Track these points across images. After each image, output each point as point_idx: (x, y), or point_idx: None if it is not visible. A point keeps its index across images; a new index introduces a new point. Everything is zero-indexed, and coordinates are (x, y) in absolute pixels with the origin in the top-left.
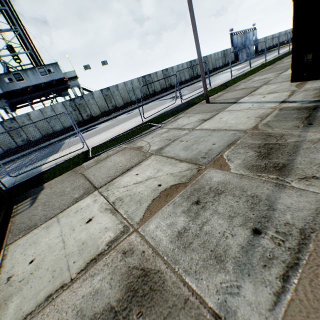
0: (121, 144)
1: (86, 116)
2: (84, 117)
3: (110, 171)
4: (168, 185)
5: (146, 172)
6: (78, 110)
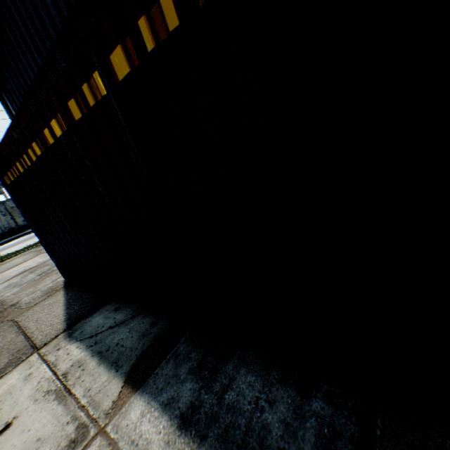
0: (31, 248)
1: (23, 221)
2: (19, 222)
3: (4, 269)
4: (30, 268)
5: (26, 265)
6: (10, 214)
